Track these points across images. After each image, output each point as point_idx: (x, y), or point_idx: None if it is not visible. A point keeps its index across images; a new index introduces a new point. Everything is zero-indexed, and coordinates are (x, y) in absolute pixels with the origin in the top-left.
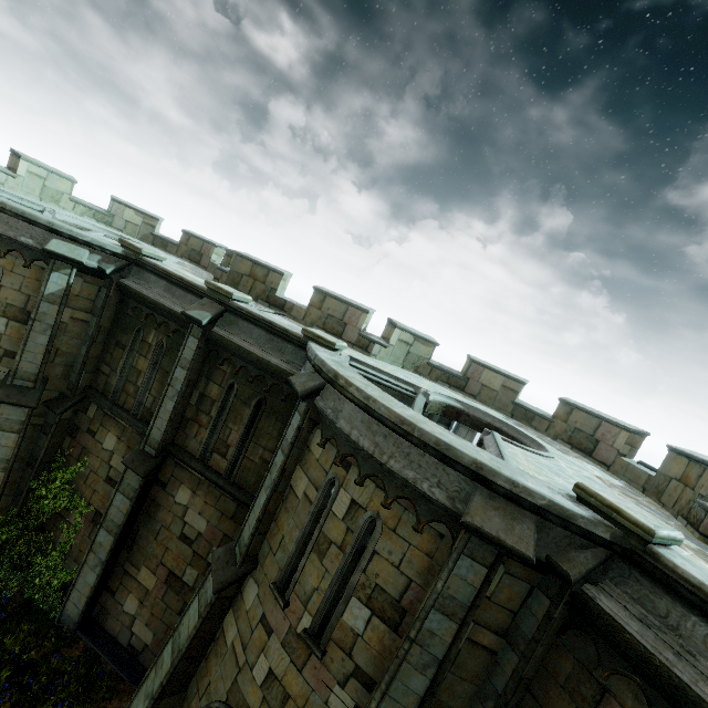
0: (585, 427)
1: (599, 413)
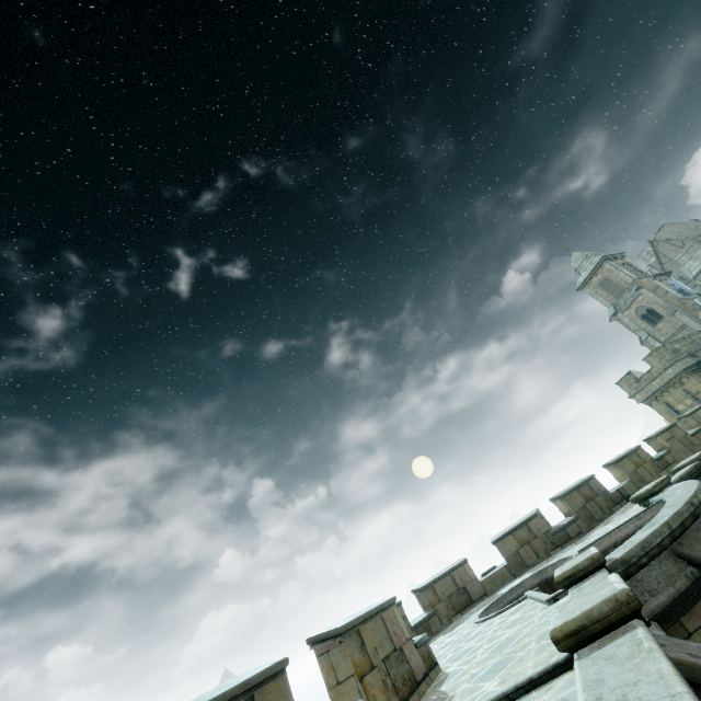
0: (450, 589)
1: (441, 573)
